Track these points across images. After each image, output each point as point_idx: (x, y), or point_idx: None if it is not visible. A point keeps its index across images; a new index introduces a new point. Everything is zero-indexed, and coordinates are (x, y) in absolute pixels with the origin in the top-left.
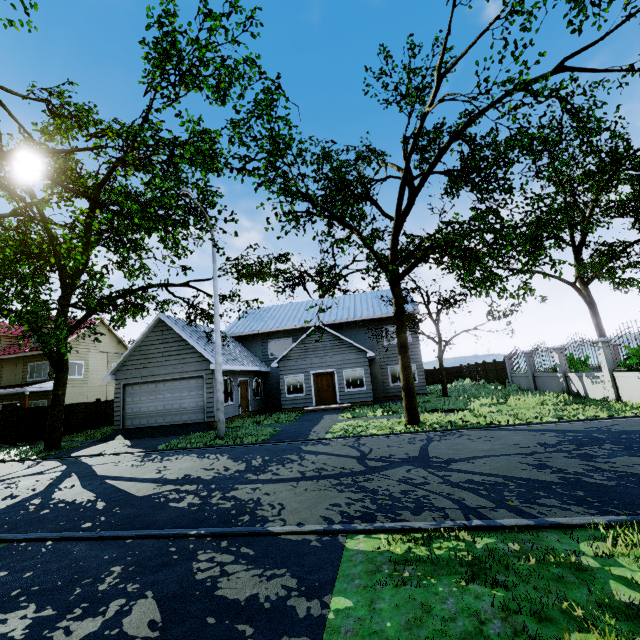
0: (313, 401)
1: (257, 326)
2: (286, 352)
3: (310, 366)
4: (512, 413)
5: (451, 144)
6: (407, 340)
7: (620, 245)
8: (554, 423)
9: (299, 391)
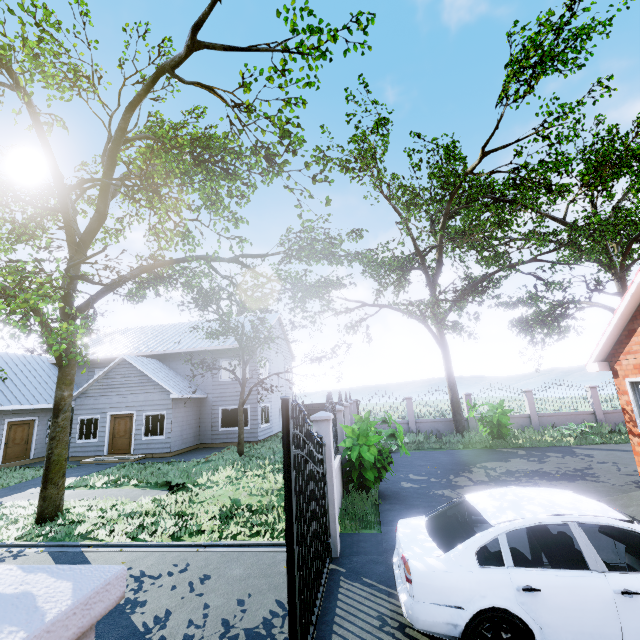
0: (104, 449)
1: (88, 352)
2: (83, 388)
3: (109, 406)
4: (172, 512)
5: (117, 143)
6: (66, 400)
7: (485, 280)
8: (160, 547)
9: (92, 436)
